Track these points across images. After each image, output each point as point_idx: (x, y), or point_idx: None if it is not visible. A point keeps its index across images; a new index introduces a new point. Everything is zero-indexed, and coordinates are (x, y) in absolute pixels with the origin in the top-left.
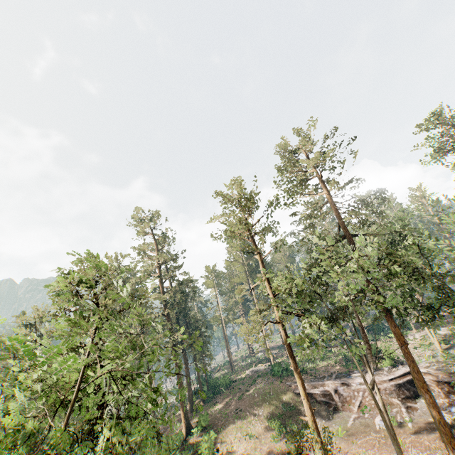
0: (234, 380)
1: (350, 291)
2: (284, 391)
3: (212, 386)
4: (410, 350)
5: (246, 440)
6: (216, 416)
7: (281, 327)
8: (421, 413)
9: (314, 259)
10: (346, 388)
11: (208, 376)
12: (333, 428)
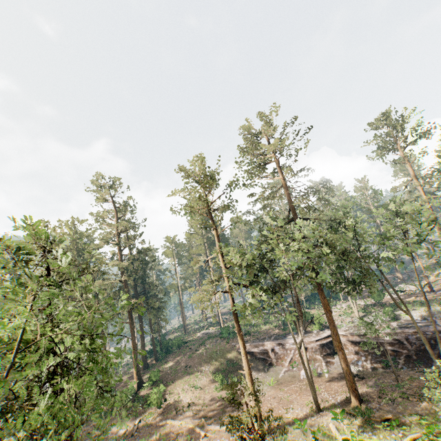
0: (186, 341)
1: (291, 268)
2: (230, 350)
3: (165, 346)
4: (336, 317)
5: (192, 391)
6: (167, 373)
7: (230, 296)
8: (337, 366)
9: (265, 237)
10: (281, 347)
11: (162, 338)
12: (266, 379)
